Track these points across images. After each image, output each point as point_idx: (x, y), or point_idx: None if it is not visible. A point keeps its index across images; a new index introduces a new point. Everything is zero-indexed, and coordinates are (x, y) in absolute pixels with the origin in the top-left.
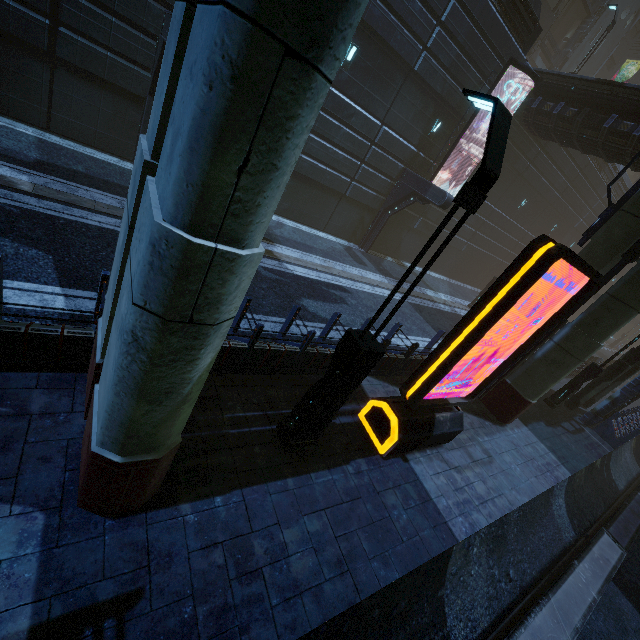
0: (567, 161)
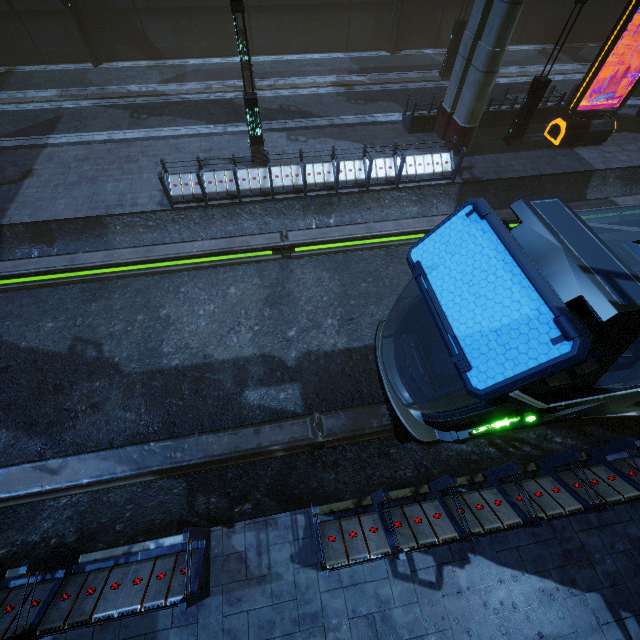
0: None
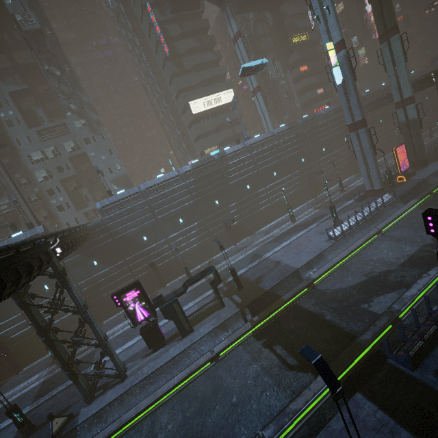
0: None
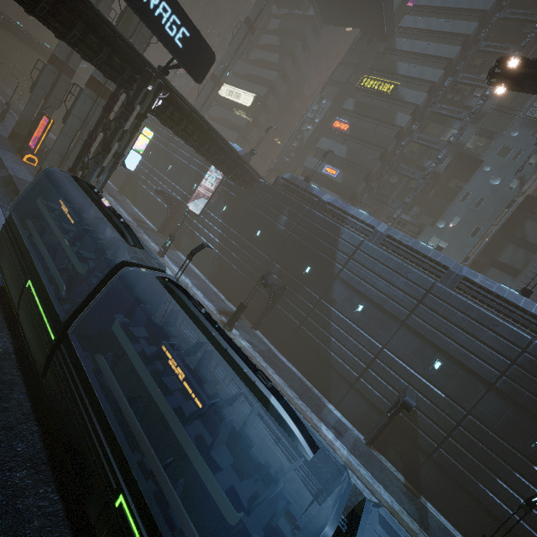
0: (282, 206)
